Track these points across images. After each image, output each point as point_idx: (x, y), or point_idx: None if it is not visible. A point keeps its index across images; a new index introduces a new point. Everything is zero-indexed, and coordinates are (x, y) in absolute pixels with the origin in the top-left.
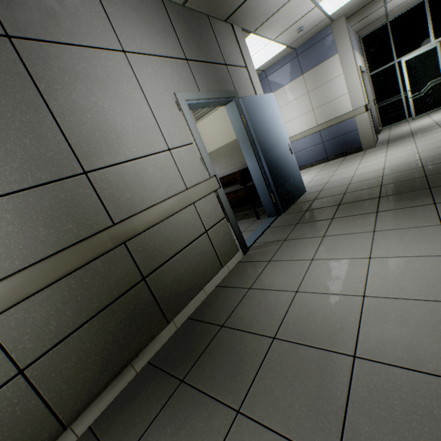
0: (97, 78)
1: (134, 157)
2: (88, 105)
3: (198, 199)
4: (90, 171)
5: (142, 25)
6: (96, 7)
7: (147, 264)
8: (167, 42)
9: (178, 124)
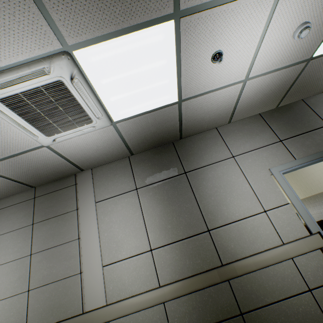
0: (217, 177)
1: (237, 219)
2: (212, 193)
3: (296, 255)
4: (211, 229)
5: (245, 136)
6: (219, 141)
7: (244, 303)
8: (263, 137)
9: (272, 190)
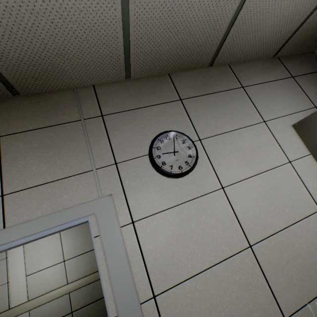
0: None
1: None
2: None
3: None
4: None
5: None
6: None
7: None
8: None
9: None
